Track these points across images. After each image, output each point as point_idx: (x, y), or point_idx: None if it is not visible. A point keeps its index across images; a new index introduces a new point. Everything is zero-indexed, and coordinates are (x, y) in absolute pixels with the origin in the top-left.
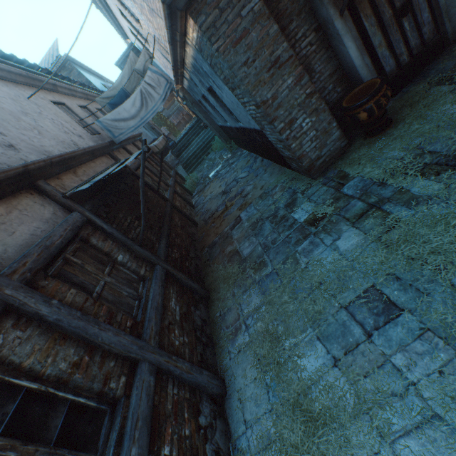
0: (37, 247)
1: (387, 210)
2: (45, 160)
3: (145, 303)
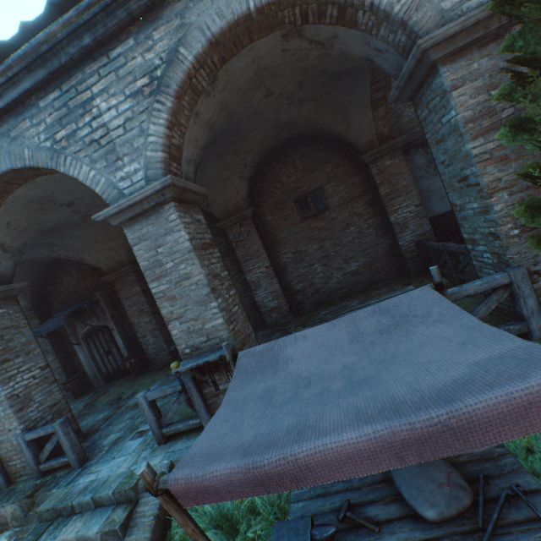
0: None
1: None
2: None
3: None
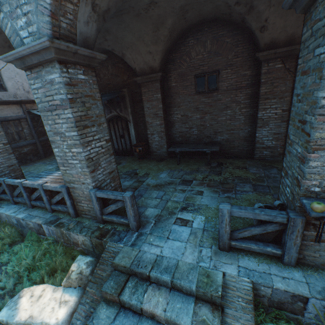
0: (4, 117)
1: (58, 168)
2: (30, 100)
3: (18, 142)
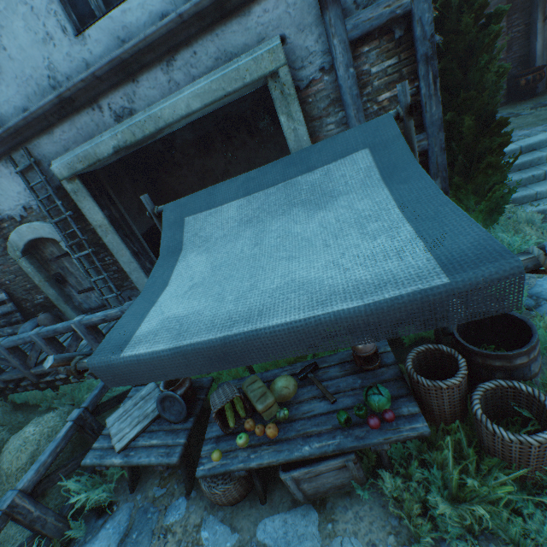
0: None
1: None
2: None
3: None
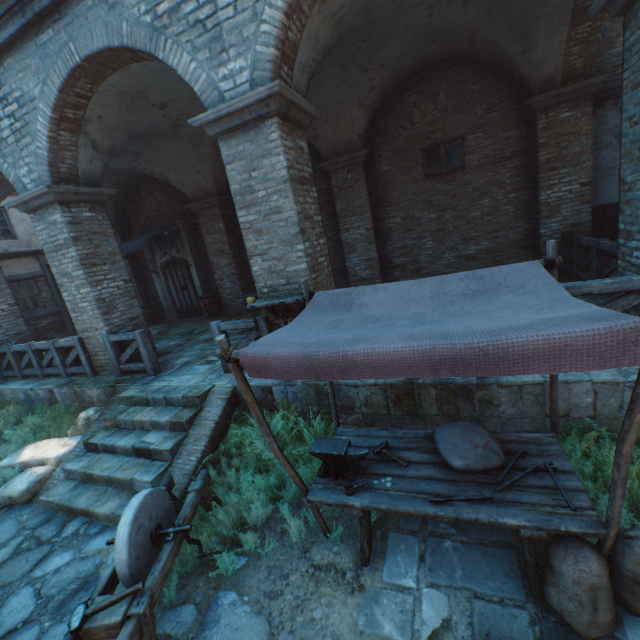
0: (12, 276)
1: None
2: None
3: (33, 312)
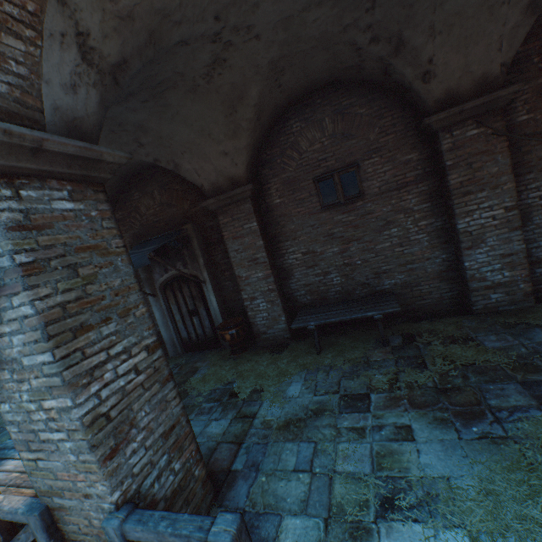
0: None
1: None
2: None
3: None
